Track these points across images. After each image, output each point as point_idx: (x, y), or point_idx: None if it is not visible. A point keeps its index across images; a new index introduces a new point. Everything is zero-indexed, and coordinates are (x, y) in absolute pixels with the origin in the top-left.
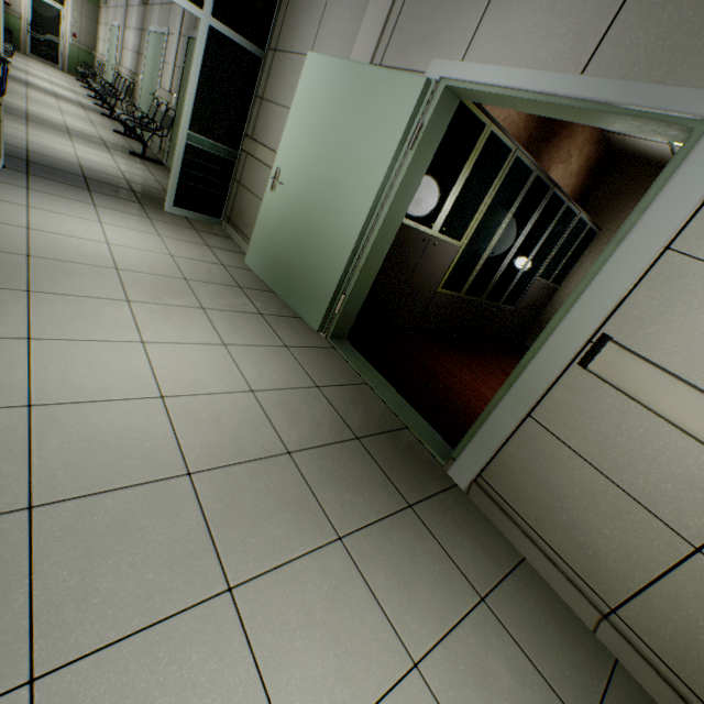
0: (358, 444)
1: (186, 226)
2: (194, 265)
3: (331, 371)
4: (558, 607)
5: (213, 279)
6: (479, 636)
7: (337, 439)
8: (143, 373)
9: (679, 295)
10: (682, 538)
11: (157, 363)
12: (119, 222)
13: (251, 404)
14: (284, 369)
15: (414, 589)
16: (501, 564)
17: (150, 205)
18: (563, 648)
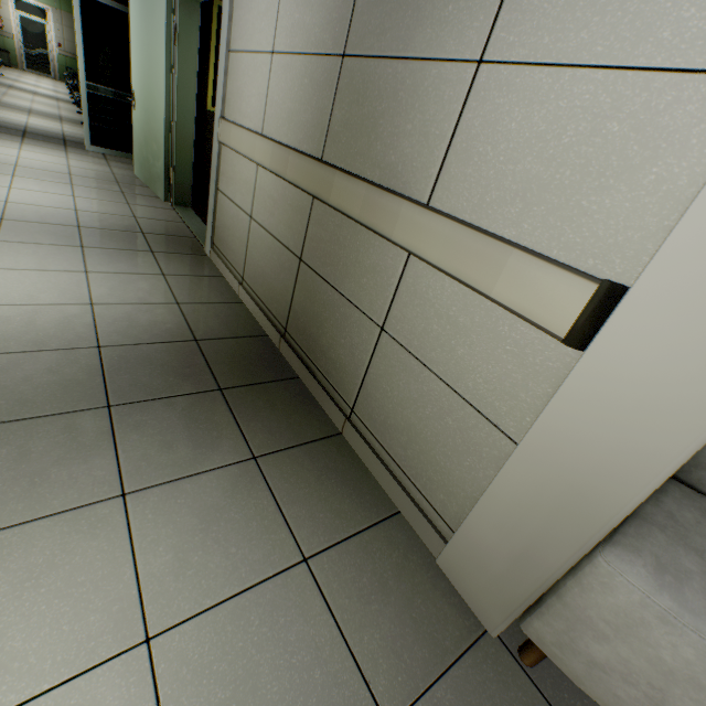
0: (140, 234)
1: (99, 157)
2: (85, 171)
3: (157, 215)
4: (223, 288)
5: (96, 177)
6: (143, 278)
7: (124, 230)
8: (1, 195)
9: (234, 77)
10: (249, 216)
11: (14, 194)
12: (37, 151)
13: (70, 213)
14: (114, 209)
15: (116, 264)
16: (198, 274)
17: (74, 147)
18: (204, 293)
